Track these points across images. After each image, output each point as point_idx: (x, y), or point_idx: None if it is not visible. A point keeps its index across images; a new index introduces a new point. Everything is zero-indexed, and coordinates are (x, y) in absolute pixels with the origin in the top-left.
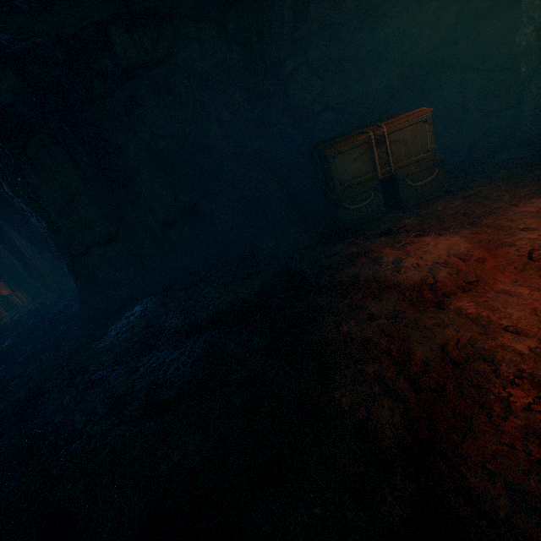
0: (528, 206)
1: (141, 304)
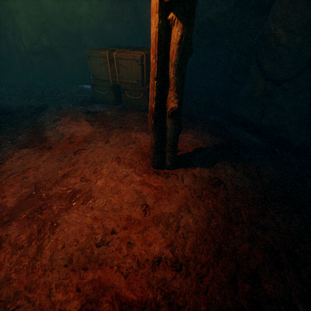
0: (137, 134)
1: (0, 87)
